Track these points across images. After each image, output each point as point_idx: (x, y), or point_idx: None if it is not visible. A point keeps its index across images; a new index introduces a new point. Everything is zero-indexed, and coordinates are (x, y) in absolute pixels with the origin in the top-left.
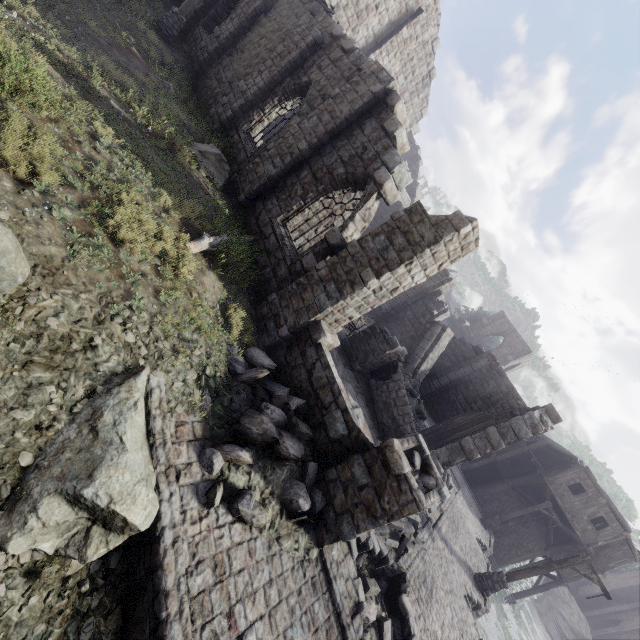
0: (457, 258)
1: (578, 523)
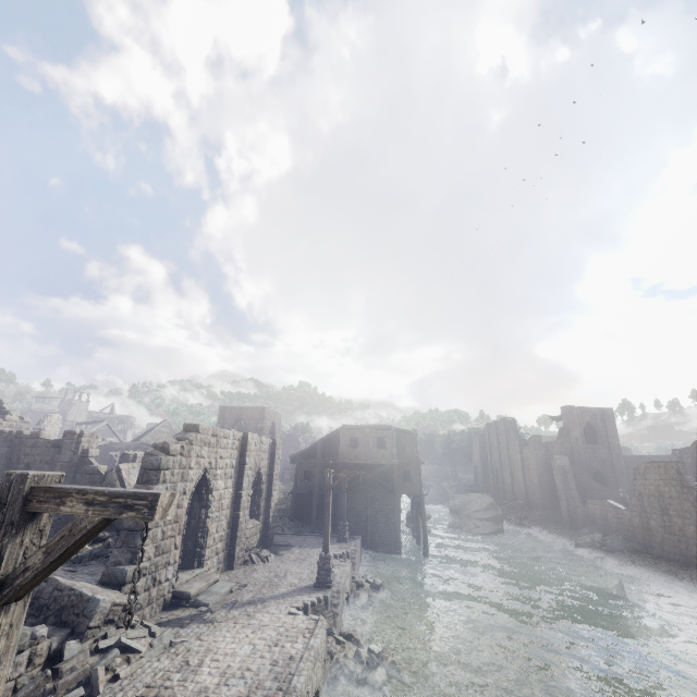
0: None
1: (377, 458)
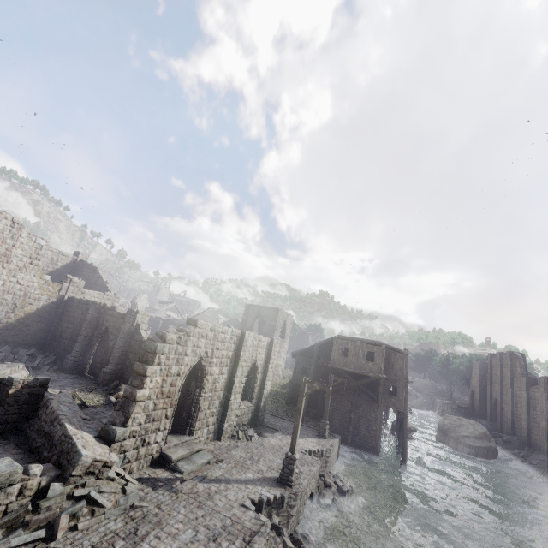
0: None
1: (365, 369)
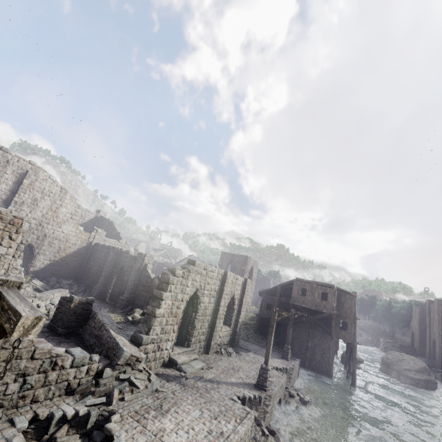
0: (18, 230)
1: (320, 306)
